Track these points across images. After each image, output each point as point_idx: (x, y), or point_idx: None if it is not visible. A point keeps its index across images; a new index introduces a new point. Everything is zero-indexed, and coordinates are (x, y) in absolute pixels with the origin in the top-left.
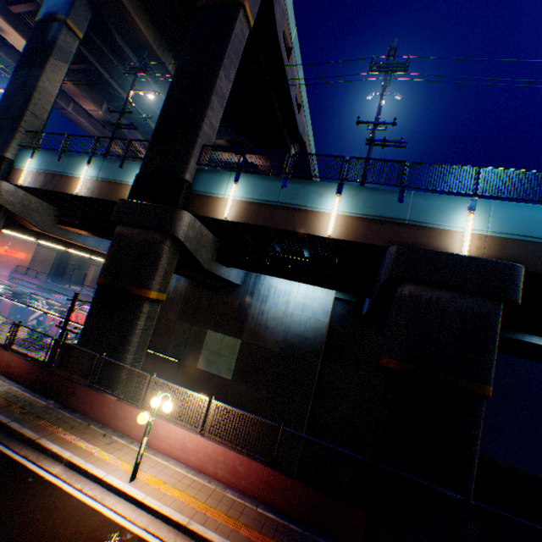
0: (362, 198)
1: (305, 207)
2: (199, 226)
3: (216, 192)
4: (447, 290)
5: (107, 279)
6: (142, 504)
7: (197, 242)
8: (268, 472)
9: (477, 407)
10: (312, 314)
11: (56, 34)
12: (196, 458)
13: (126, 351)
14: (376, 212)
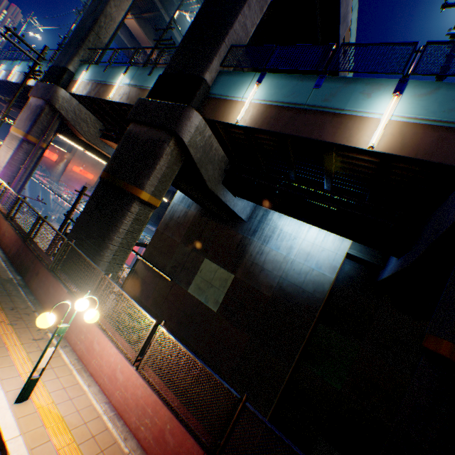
0: (438, 98)
1: (341, 111)
2: (209, 135)
3: (233, 95)
4: None
5: (108, 173)
6: (4, 448)
7: (204, 153)
8: None
9: None
10: (315, 266)
11: None
12: (122, 397)
13: (105, 247)
14: None
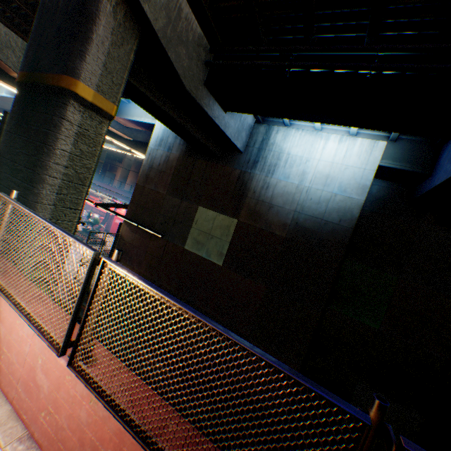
0: None
1: None
2: None
3: None
4: None
5: (25, 72)
6: None
7: (169, 22)
8: None
9: None
10: (338, 190)
11: None
12: (50, 425)
13: (39, 181)
14: None
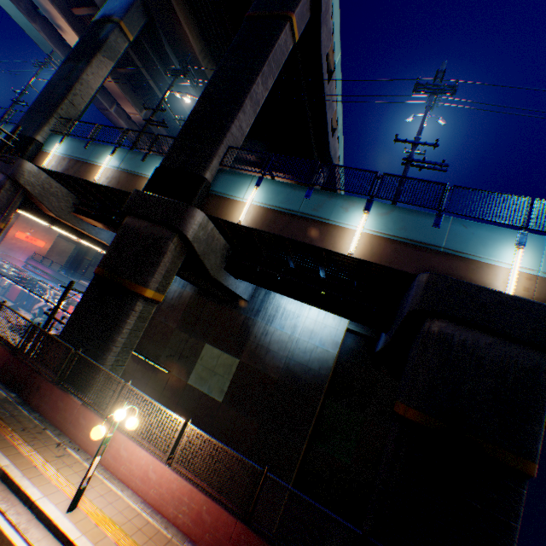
0: (393, 218)
1: (327, 221)
2: (211, 228)
3: (234, 195)
4: (487, 333)
5: (105, 269)
6: None
7: (207, 245)
8: (240, 530)
9: (516, 489)
10: (319, 343)
11: (108, 33)
12: (157, 493)
13: (108, 350)
14: (407, 234)
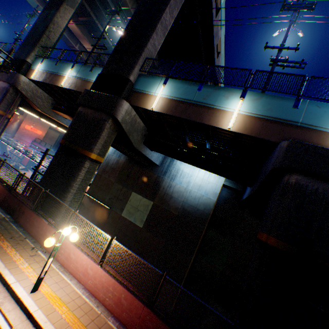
0: (262, 102)
1: (213, 106)
2: (134, 115)
3: (149, 91)
4: None
5: (66, 141)
6: (31, 316)
7: (131, 126)
8: (146, 312)
9: None
10: (204, 193)
11: None
12: (92, 283)
13: (68, 191)
14: (272, 114)
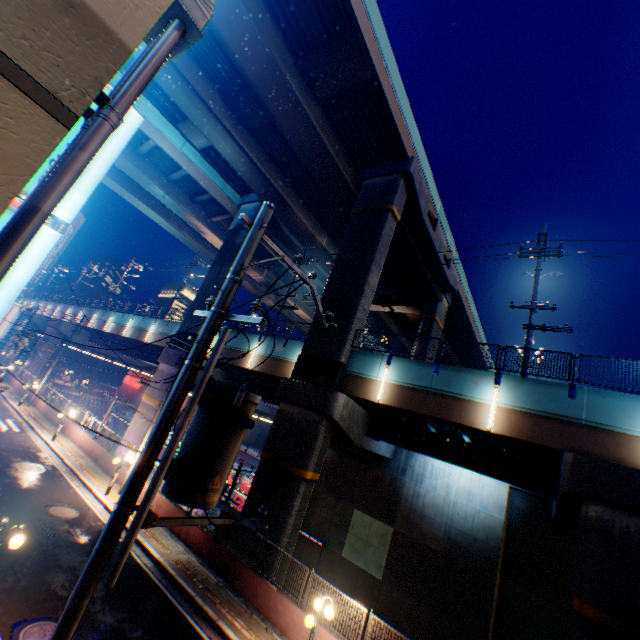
0: (524, 390)
1: (460, 395)
2: (351, 403)
3: (368, 373)
4: None
5: (269, 453)
6: None
7: (349, 419)
8: None
9: None
10: (480, 506)
11: (242, 238)
12: None
13: (282, 532)
14: (542, 406)
